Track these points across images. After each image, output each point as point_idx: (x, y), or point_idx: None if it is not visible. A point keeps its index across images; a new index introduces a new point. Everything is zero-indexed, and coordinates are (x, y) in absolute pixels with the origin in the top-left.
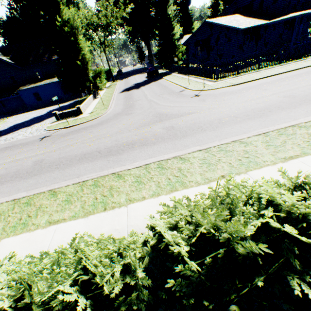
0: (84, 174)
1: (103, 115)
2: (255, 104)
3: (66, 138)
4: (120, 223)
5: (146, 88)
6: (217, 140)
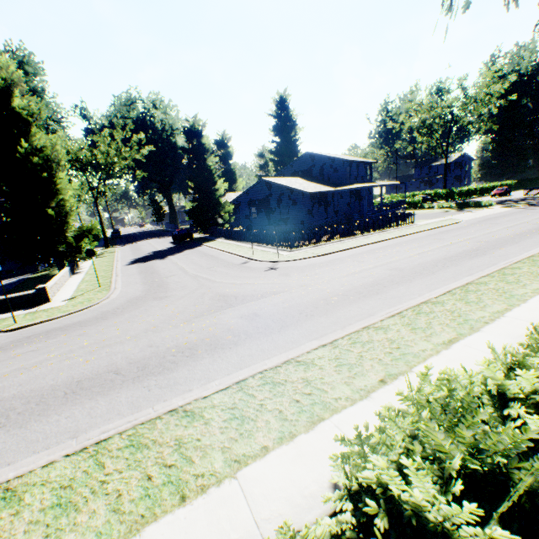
0: (91, 425)
1: (104, 302)
2: (362, 278)
3: (15, 353)
4: (237, 522)
5: (180, 257)
6: (340, 328)
